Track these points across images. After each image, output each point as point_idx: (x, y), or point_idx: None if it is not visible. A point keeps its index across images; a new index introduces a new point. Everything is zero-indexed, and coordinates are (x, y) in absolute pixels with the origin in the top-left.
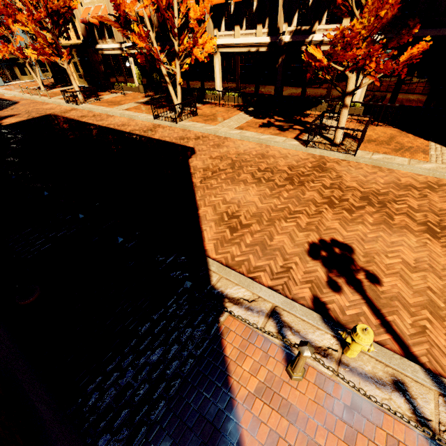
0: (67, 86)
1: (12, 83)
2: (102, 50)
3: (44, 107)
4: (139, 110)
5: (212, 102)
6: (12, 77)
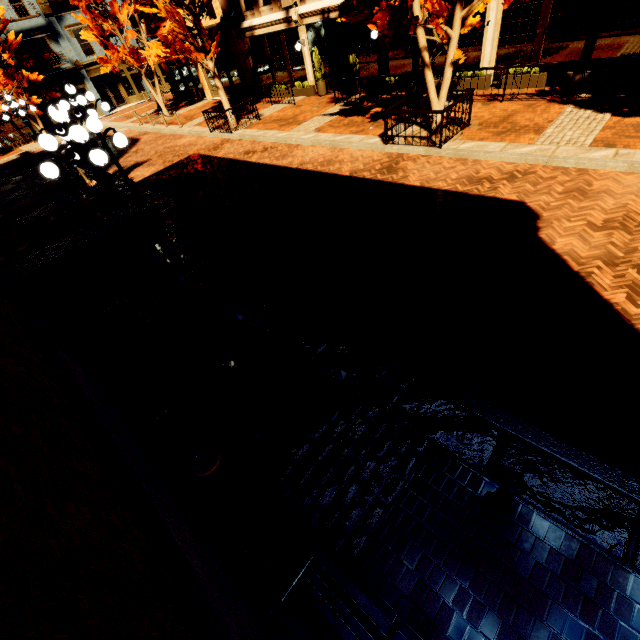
0: (195, 103)
1: (118, 110)
2: (252, 29)
3: (179, 143)
4: (341, 129)
5: (477, 94)
6: (117, 100)
